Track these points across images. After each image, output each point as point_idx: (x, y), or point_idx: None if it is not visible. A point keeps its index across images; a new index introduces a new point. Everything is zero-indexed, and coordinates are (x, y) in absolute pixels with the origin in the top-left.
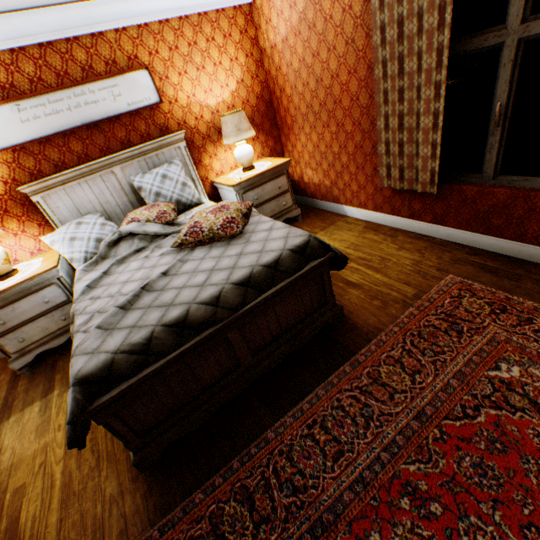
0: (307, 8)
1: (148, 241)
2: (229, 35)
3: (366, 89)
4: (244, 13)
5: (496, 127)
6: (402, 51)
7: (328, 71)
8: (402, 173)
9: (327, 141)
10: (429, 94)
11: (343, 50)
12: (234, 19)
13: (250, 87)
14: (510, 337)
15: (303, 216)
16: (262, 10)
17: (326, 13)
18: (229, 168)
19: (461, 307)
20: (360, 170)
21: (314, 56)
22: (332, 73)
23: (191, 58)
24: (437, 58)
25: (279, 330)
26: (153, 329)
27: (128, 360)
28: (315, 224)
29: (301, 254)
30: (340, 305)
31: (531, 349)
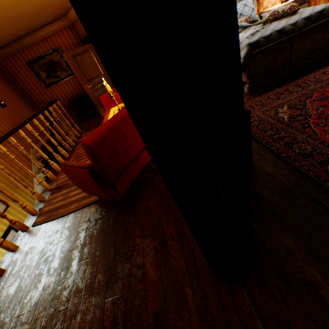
0: None
1: (241, 30)
2: None
3: None
4: None
5: None
6: None
7: None
8: None
9: None
10: None
11: None
12: None
13: None
14: None
15: None
16: None
17: None
18: (271, 5)
19: None
20: None
21: None
22: None
23: None
24: None
25: (308, 51)
26: (271, 32)
27: (262, 41)
28: None
29: None
30: None
31: None
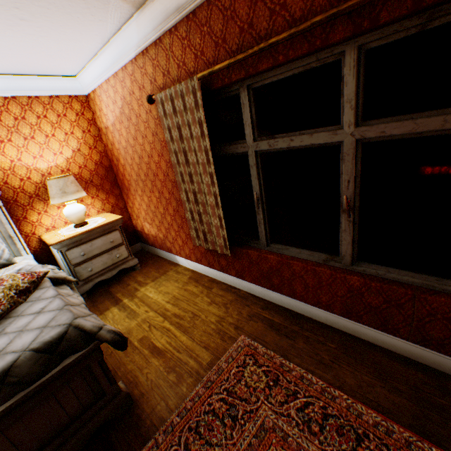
0: (124, 106)
1: None
2: (64, 115)
3: (172, 168)
4: (81, 101)
5: (258, 209)
6: (184, 147)
7: (146, 151)
8: (206, 236)
9: (155, 203)
10: (208, 180)
11: (152, 138)
12: (70, 104)
13: (88, 155)
14: (277, 421)
15: (143, 264)
16: (96, 101)
17: (137, 111)
18: (64, 222)
19: (243, 379)
20: (181, 229)
21: (134, 139)
22: (148, 153)
23: (19, 129)
24: (206, 156)
25: None
26: None
27: None
28: (150, 273)
29: (52, 351)
30: (126, 390)
31: (293, 437)
